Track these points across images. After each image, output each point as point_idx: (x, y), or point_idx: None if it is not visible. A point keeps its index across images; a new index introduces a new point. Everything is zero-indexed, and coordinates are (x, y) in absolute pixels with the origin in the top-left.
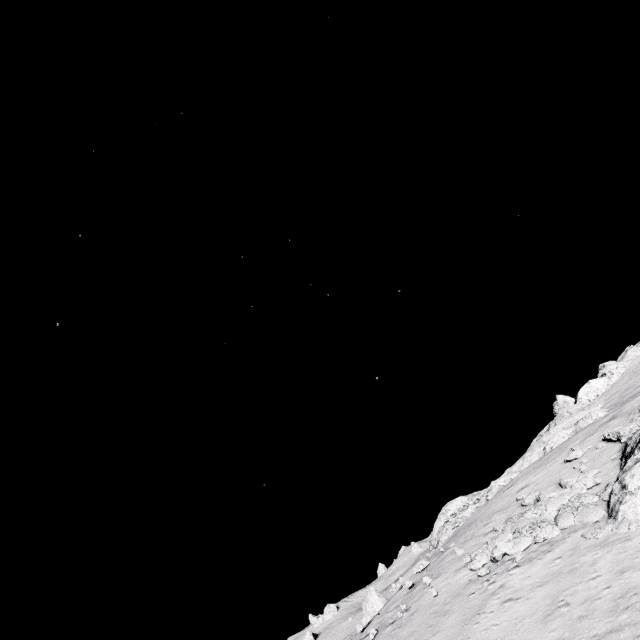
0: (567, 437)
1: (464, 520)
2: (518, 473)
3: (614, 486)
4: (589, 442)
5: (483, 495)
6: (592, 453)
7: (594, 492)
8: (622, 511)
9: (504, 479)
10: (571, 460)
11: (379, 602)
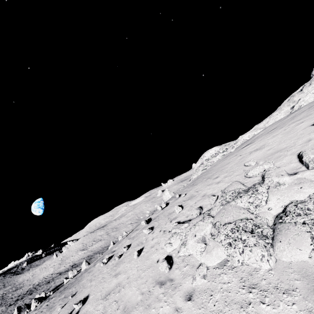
0: None
1: (211, 164)
2: (261, 130)
3: None
4: None
5: (231, 146)
6: None
7: None
8: None
9: (249, 135)
10: None
11: (169, 195)
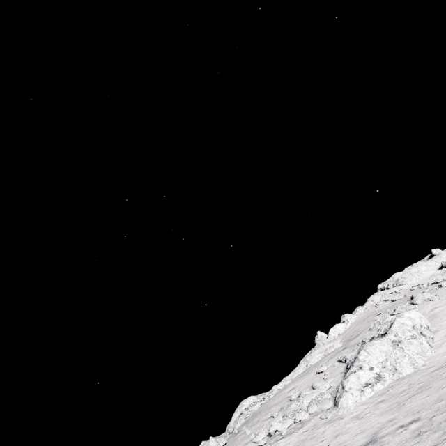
0: (320, 358)
1: (253, 412)
2: (290, 381)
3: (339, 387)
4: (331, 362)
5: (267, 395)
6: (331, 368)
7: (329, 392)
8: (341, 401)
9: (281, 384)
10: (320, 372)
11: None
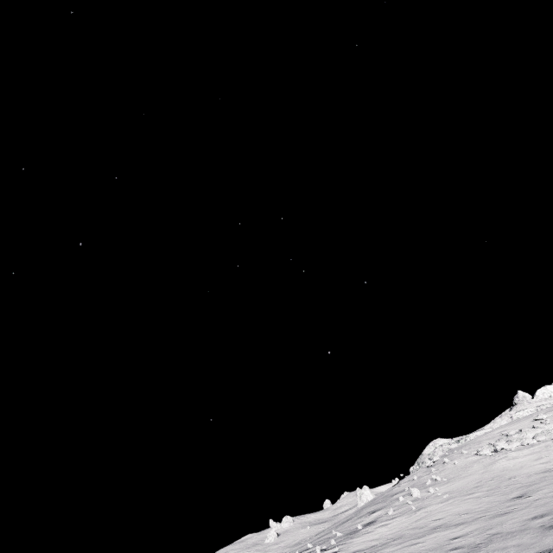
0: (530, 413)
1: (450, 449)
2: (491, 429)
3: None
4: (549, 414)
5: (462, 439)
6: (552, 418)
7: None
8: None
9: (480, 431)
10: (538, 420)
11: (371, 495)
